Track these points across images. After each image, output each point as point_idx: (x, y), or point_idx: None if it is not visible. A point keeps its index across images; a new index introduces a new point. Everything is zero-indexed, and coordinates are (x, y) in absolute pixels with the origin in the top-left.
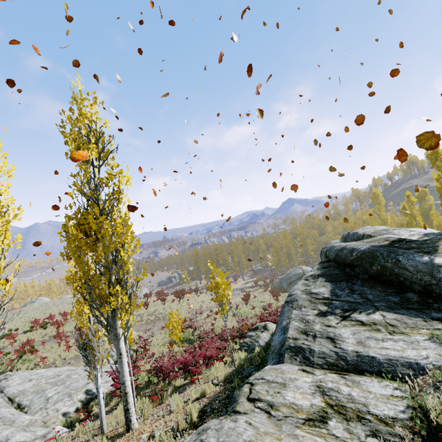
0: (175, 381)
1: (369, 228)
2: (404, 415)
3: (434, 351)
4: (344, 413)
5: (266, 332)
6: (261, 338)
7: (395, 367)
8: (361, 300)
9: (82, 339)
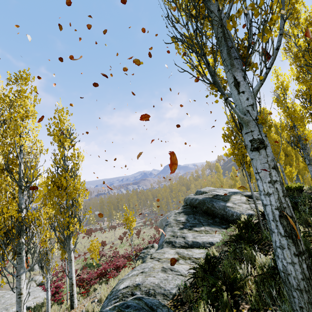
0: (94, 286)
1: (207, 188)
2: (203, 256)
3: (218, 238)
4: (185, 258)
5: (153, 249)
6: (150, 252)
7: (204, 244)
8: (198, 222)
9: (40, 255)
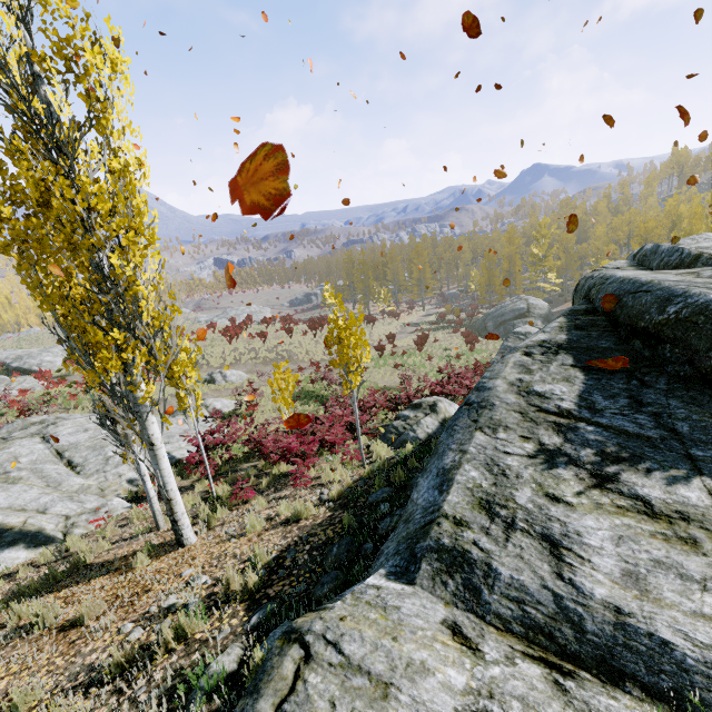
0: (280, 465)
1: None
2: None
3: None
4: None
5: (434, 417)
6: (421, 427)
7: None
8: (656, 434)
9: (103, 405)
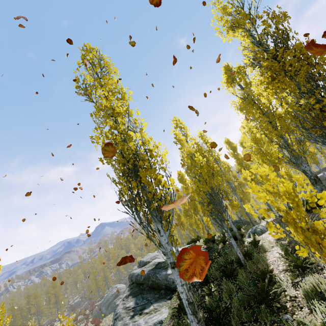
0: None
1: (149, 255)
2: None
3: (166, 313)
4: None
5: None
6: None
7: (156, 325)
8: (146, 302)
9: None
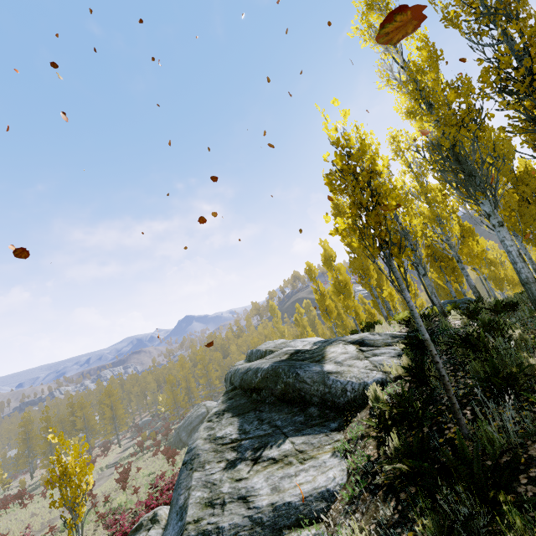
0: None
1: (270, 342)
2: None
3: (338, 468)
4: None
5: (157, 526)
6: None
7: (310, 505)
8: (271, 430)
9: None
